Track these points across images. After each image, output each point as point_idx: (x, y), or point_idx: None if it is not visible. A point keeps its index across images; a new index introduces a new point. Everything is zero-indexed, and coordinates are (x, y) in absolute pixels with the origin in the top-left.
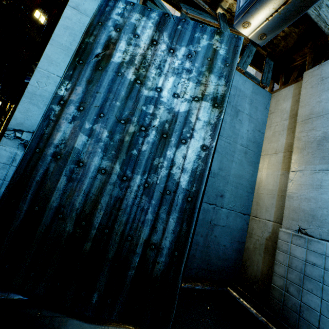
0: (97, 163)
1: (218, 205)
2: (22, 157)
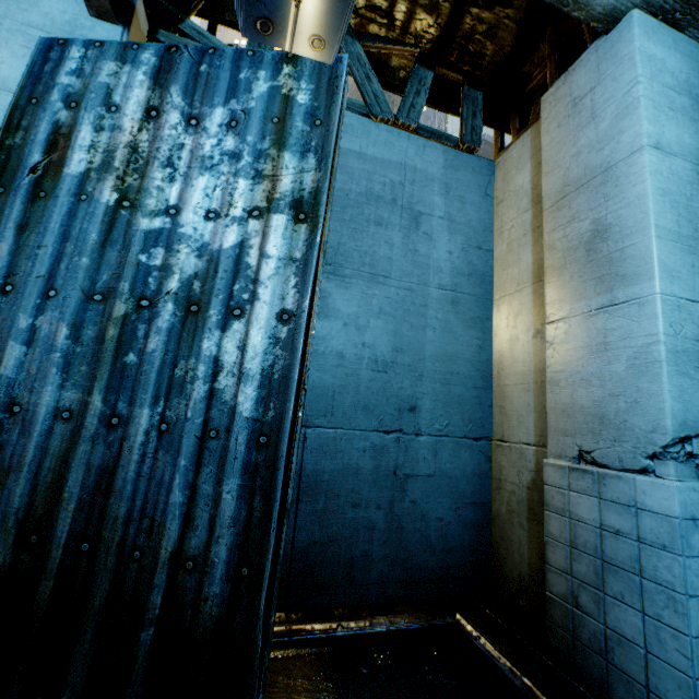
0: (52, 399)
1: (408, 431)
2: None
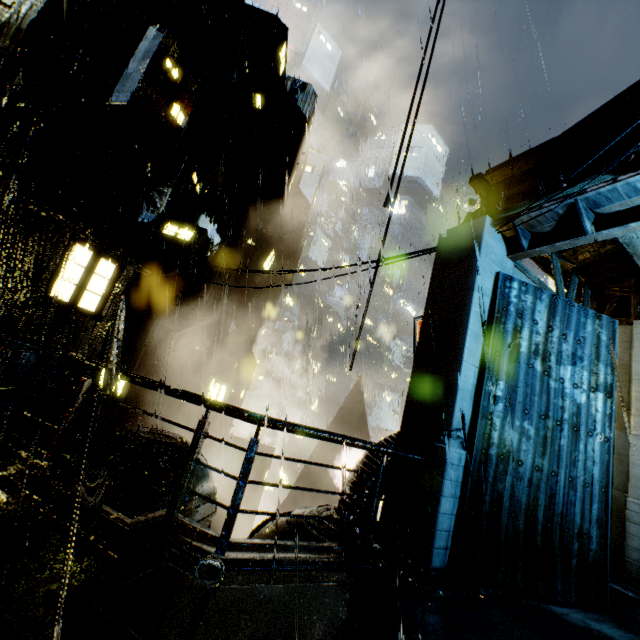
0: (531, 460)
1: None
2: (472, 458)
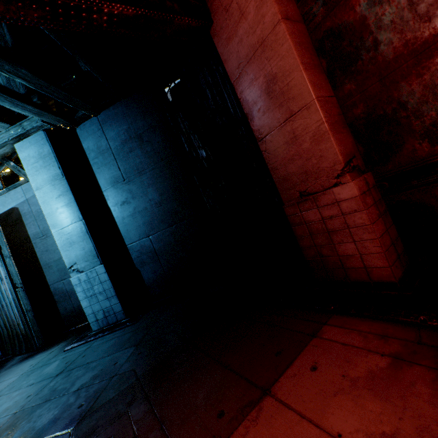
0: None
1: None
2: None
